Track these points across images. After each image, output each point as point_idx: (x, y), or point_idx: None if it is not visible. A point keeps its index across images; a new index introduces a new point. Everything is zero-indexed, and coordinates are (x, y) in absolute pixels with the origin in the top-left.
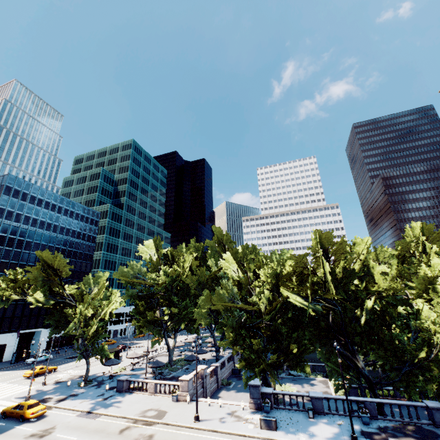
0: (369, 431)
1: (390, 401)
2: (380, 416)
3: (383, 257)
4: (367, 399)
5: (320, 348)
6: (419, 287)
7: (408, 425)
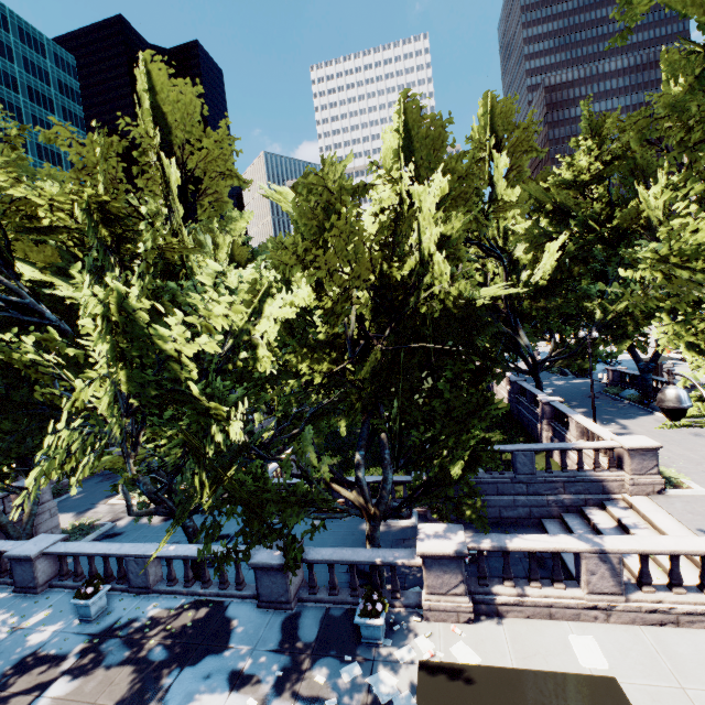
0: (53, 651)
1: (183, 552)
2: (166, 582)
3: (332, 177)
4: (136, 551)
5: (266, 409)
6: (311, 230)
7: (195, 609)
